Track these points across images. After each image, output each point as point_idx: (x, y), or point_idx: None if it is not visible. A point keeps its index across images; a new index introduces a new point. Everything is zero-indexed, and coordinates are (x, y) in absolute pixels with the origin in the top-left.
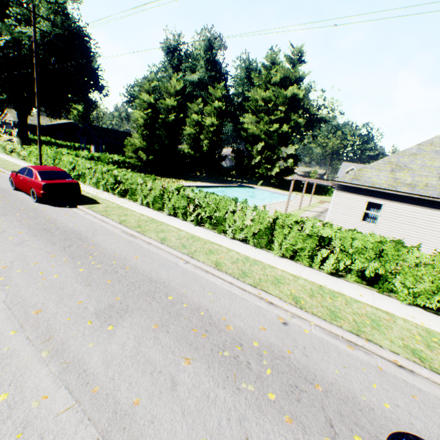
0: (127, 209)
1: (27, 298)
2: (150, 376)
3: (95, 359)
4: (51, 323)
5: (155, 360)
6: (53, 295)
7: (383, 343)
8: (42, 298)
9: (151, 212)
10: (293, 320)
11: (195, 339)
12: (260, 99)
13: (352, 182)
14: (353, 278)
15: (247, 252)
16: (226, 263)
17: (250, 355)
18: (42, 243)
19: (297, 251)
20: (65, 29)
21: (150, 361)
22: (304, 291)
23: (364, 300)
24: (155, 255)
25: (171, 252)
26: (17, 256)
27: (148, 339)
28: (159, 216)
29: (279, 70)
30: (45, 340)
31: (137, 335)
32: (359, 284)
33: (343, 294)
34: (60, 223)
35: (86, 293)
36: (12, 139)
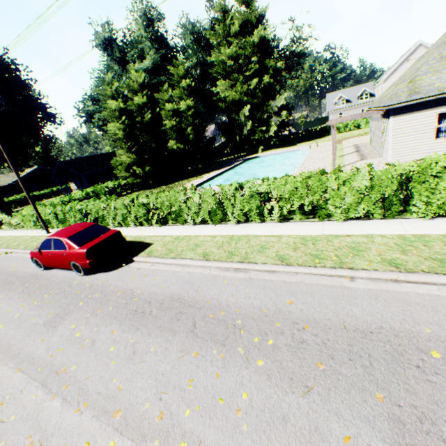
0: (187, 237)
1: None
2: None
3: None
4: None
5: None
6: (292, 443)
7: None
8: None
9: (214, 228)
10: None
11: None
12: (227, 58)
13: (412, 99)
14: None
15: (388, 230)
16: (398, 257)
17: None
18: (158, 338)
19: None
20: None
21: None
22: None
23: None
24: (303, 286)
25: (315, 273)
26: (154, 382)
27: None
28: (230, 230)
29: (235, 16)
30: None
31: None
32: None
33: None
34: (140, 293)
35: (326, 410)
36: None
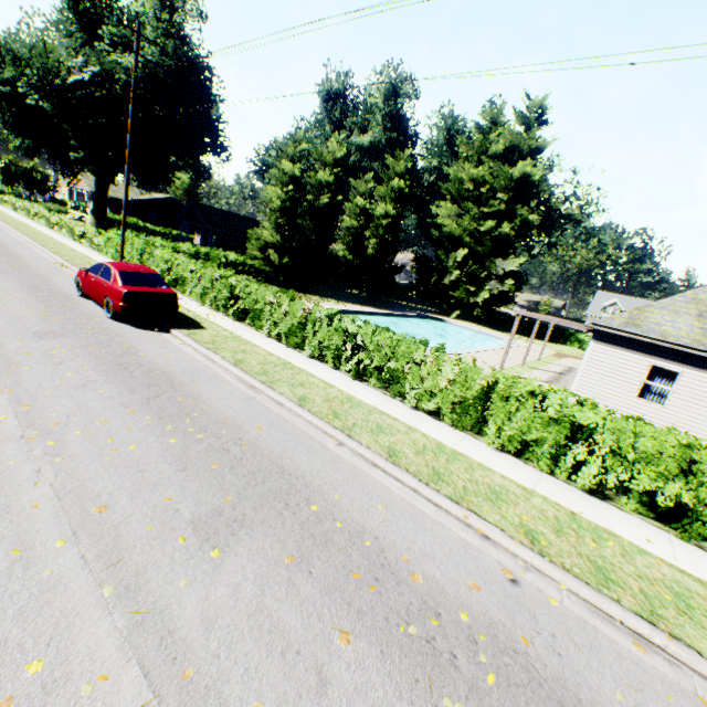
0: (246, 341)
1: (87, 481)
2: (280, 659)
3: (189, 611)
4: (121, 533)
5: (288, 627)
6: (128, 481)
7: (704, 647)
8: (109, 485)
9: (283, 349)
10: (527, 575)
11: (357, 593)
12: (468, 179)
13: (625, 329)
14: (632, 506)
15: (440, 435)
16: (406, 453)
17: (455, 640)
18: (116, 388)
19: (528, 444)
20: (178, 60)
21: (280, 628)
22: (544, 520)
23: (656, 550)
24: (289, 425)
25: (315, 423)
26: (77, 407)
27: (278, 583)
28: (295, 358)
29: (503, 134)
30: (109, 564)
31: (258, 574)
32: (643, 517)
33: (615, 534)
34: (143, 356)
35: (179, 483)
36: (84, 217)
